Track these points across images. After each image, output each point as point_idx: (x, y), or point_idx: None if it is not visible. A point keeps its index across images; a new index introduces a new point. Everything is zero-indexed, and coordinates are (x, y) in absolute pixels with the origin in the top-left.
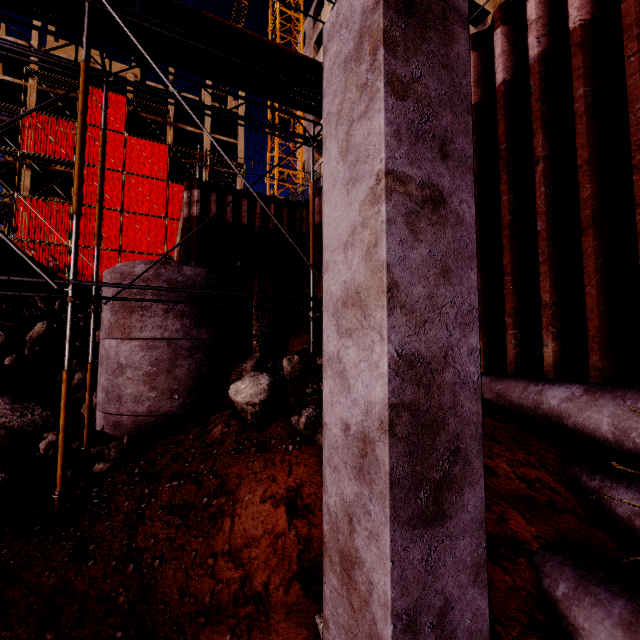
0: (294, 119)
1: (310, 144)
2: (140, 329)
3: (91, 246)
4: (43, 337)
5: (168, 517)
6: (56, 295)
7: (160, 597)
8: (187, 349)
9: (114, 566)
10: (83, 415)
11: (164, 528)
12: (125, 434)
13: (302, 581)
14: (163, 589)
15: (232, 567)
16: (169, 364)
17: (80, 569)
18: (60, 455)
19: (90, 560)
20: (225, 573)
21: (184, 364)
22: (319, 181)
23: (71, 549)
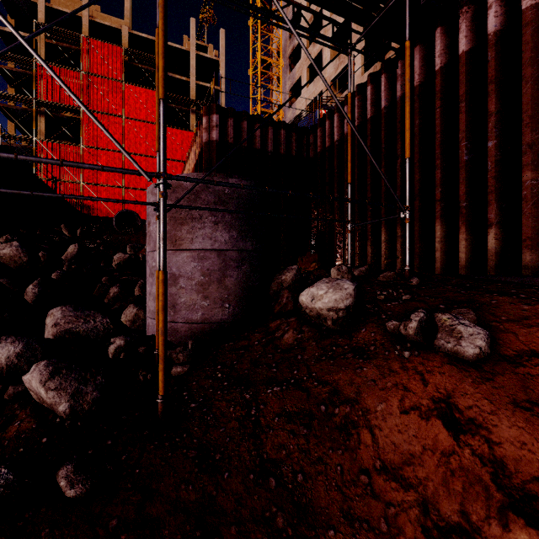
0: (333, 25)
1: (348, 52)
2: (191, 240)
3: (99, 183)
4: (76, 257)
5: (289, 426)
6: (124, 201)
7: (322, 520)
8: (235, 260)
9: (253, 480)
10: (124, 324)
11: (291, 438)
12: (181, 340)
13: (522, 515)
14: (321, 510)
15: (398, 488)
16: (219, 274)
17: (217, 482)
18: (161, 359)
19: (224, 472)
20: (391, 494)
21: (233, 274)
22: (315, 111)
23: (195, 458)
